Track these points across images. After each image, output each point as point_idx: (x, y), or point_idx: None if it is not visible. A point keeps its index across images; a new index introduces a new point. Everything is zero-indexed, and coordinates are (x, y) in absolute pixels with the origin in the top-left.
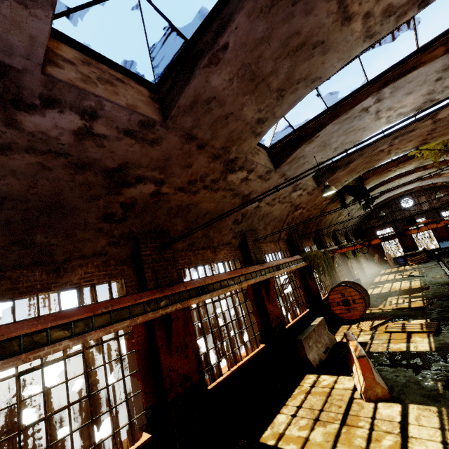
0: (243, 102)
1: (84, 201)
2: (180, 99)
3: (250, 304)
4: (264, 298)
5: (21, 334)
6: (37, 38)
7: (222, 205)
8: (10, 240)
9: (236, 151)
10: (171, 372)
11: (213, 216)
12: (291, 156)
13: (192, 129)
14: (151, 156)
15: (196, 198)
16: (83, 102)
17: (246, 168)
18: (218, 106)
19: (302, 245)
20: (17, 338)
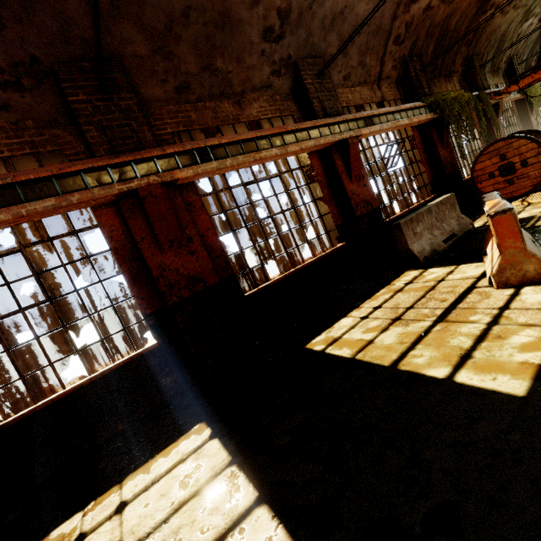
0: None
1: None
2: None
3: (319, 189)
4: (339, 174)
5: None
6: None
7: None
8: None
9: None
10: (166, 273)
11: (208, 18)
12: None
13: None
14: None
15: None
16: None
17: None
18: None
19: (429, 85)
20: None
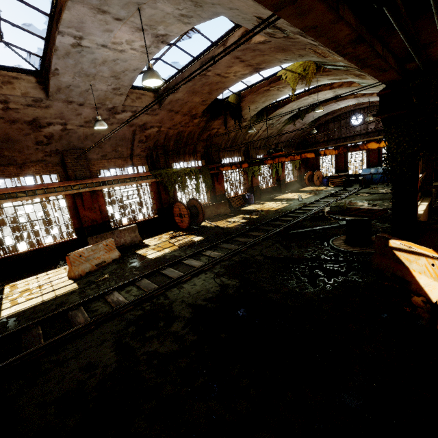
0: None
1: None
2: None
3: (69, 209)
4: (77, 206)
5: None
6: None
7: (2, 131)
8: None
9: None
10: None
11: None
12: (51, 87)
13: None
14: None
15: None
16: None
17: None
18: None
19: (166, 161)
20: None
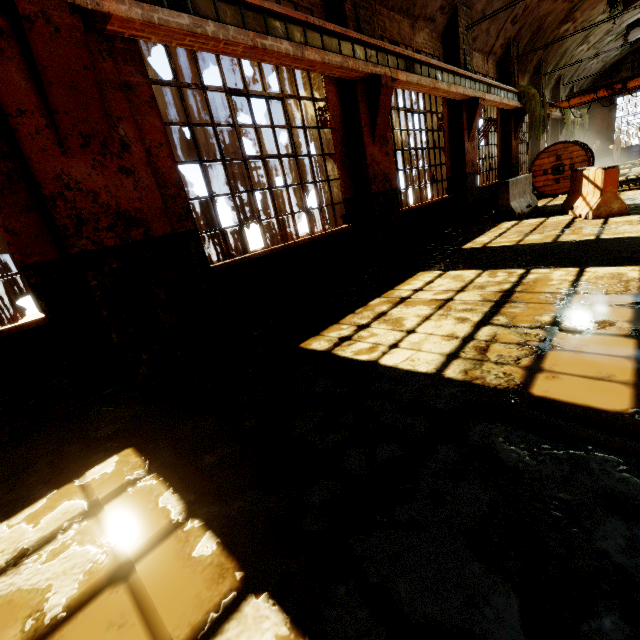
0: None
1: None
2: None
3: (442, 139)
4: (464, 130)
5: (240, 2)
6: None
7: None
8: None
9: None
10: (374, 163)
11: None
12: None
13: None
14: None
15: None
16: None
17: None
18: None
19: (517, 75)
20: (237, 6)
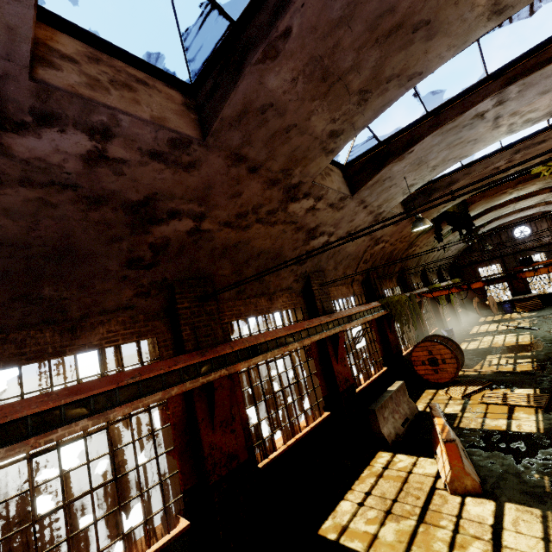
0: (311, 109)
1: (102, 244)
2: (224, 108)
3: (313, 364)
4: (330, 357)
5: (28, 415)
6: (18, 29)
7: (281, 242)
8: (11, 295)
9: (300, 174)
10: (214, 451)
11: (269, 256)
12: (374, 178)
13: (241, 147)
14: (187, 184)
15: (247, 234)
16: (91, 116)
17: (313, 194)
18: (276, 117)
19: (381, 288)
20: (24, 419)
